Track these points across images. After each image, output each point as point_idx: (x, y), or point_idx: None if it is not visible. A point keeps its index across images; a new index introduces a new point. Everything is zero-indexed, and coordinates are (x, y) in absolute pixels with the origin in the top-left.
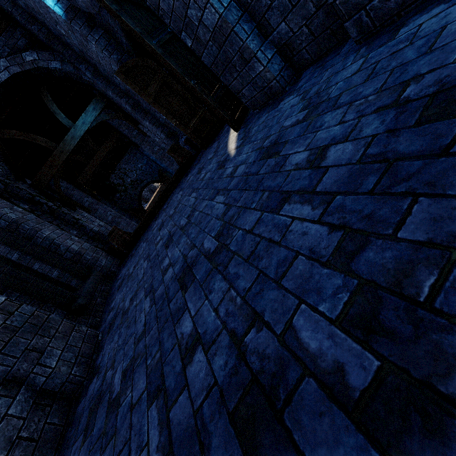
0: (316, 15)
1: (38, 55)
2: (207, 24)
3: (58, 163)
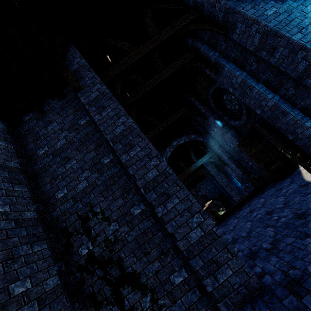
0: None
1: (196, 136)
2: (305, 133)
3: (185, 175)
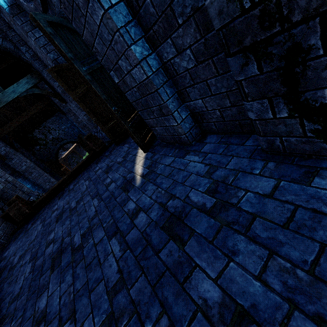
0: (230, 108)
1: None
2: (135, 77)
3: None
